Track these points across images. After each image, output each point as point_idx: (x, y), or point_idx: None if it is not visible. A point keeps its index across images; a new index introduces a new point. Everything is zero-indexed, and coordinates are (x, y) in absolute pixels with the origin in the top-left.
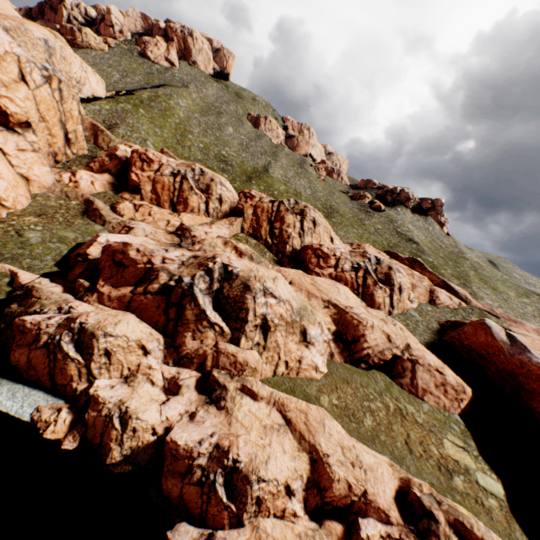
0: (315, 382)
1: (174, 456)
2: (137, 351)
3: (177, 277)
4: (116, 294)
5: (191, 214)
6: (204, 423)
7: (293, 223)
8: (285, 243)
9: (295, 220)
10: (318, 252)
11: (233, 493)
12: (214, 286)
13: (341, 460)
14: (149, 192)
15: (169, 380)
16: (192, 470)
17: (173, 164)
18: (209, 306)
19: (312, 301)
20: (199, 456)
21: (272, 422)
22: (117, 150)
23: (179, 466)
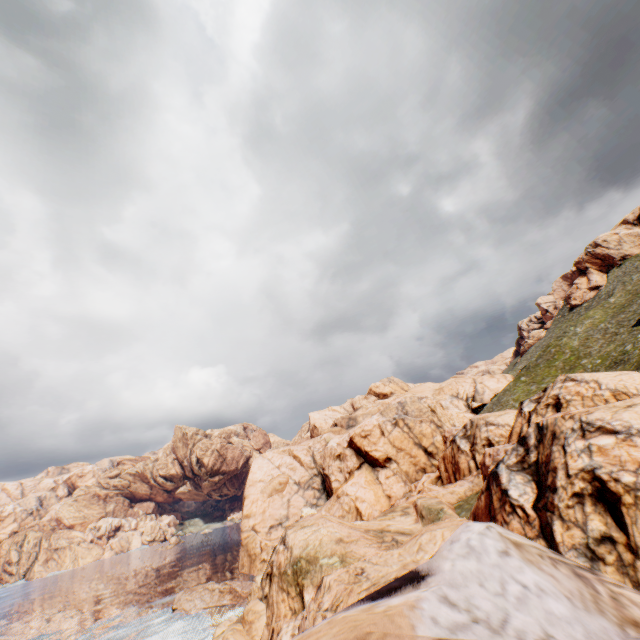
0: None
1: None
2: None
3: None
4: None
5: (463, 479)
6: None
7: (518, 429)
8: None
9: (523, 422)
10: (483, 470)
11: None
12: None
13: None
14: (444, 471)
15: None
16: None
17: (455, 432)
18: None
19: None
20: None
21: None
22: None
23: None
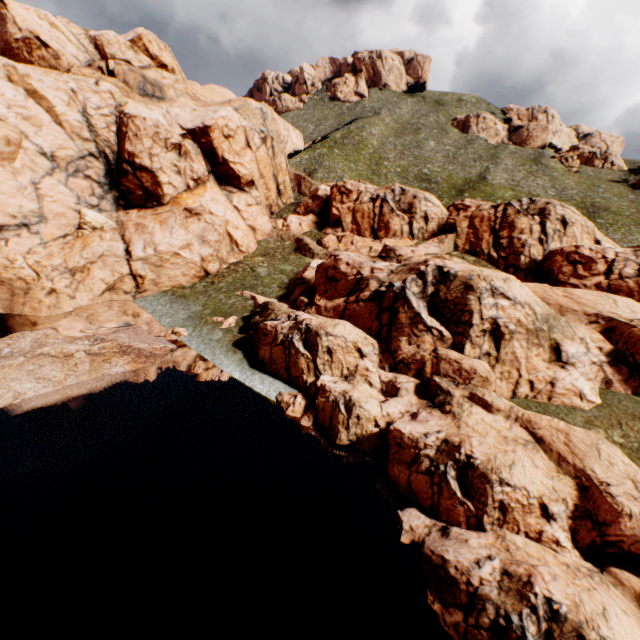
0: (579, 412)
1: (398, 445)
2: (354, 353)
3: (387, 283)
4: (331, 304)
5: (392, 239)
6: (428, 422)
7: (527, 227)
8: (517, 254)
9: (531, 223)
10: (573, 257)
11: (468, 491)
12: (428, 290)
13: (632, 494)
14: (349, 224)
15: (386, 384)
16: (419, 459)
17: (371, 190)
18: (424, 311)
19: (567, 317)
20: (425, 448)
21: (515, 436)
22: (318, 191)
23: (404, 455)
